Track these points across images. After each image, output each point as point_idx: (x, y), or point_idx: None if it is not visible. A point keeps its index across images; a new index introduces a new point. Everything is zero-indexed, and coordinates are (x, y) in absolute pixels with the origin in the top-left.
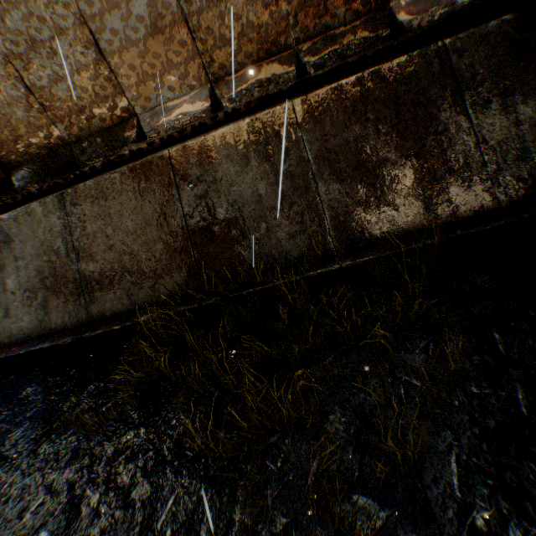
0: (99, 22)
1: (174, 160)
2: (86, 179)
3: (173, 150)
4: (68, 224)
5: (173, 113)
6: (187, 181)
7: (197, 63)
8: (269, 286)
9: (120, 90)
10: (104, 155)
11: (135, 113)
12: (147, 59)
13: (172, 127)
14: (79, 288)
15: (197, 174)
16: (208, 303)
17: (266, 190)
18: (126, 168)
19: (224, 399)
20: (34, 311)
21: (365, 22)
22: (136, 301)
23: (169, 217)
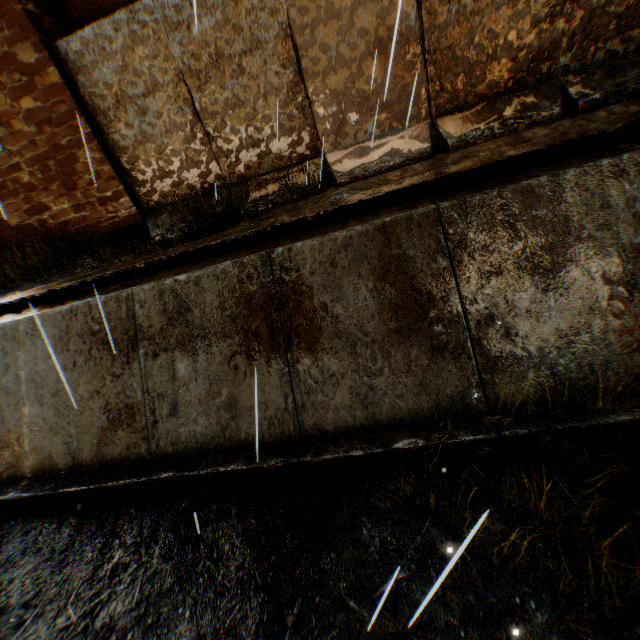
0: (308, 35)
1: (447, 219)
2: (286, 234)
3: (446, 205)
4: (273, 296)
5: (377, 154)
6: (466, 249)
7: (421, 92)
8: (627, 419)
9: (311, 121)
10: (274, 201)
11: (321, 151)
12: (358, 84)
13: (374, 172)
14: (285, 386)
15: (483, 241)
16: (515, 434)
17: (602, 272)
18: (368, 226)
19: (633, 620)
20: (213, 412)
21: None
22: (375, 414)
23: (435, 298)
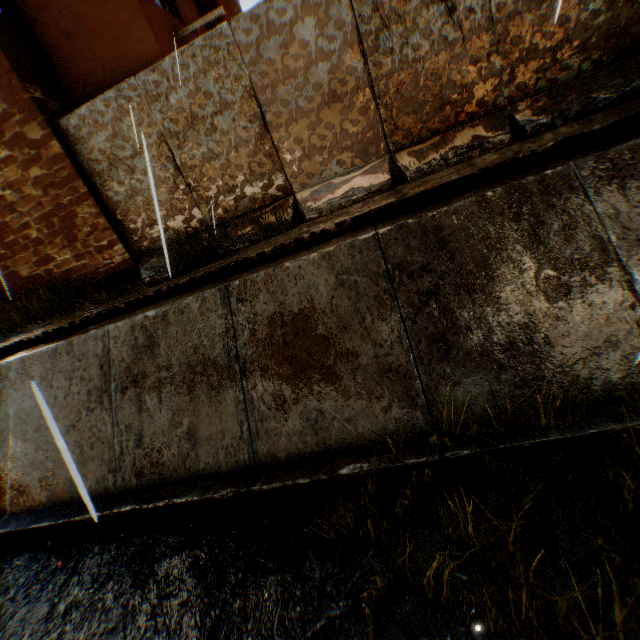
0: (269, 93)
1: (386, 243)
2: (248, 268)
3: (385, 231)
4: (231, 326)
5: (341, 189)
6: (405, 271)
7: (377, 131)
8: (571, 435)
9: (279, 165)
10: (250, 239)
11: (291, 191)
12: (318, 130)
13: (339, 206)
14: (240, 414)
15: (421, 262)
16: (458, 455)
17: (537, 284)
18: (315, 255)
19: None
20: (175, 443)
21: (608, 71)
22: (325, 439)
23: (379, 320)
